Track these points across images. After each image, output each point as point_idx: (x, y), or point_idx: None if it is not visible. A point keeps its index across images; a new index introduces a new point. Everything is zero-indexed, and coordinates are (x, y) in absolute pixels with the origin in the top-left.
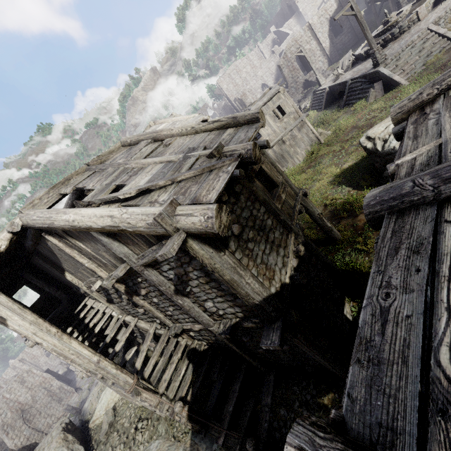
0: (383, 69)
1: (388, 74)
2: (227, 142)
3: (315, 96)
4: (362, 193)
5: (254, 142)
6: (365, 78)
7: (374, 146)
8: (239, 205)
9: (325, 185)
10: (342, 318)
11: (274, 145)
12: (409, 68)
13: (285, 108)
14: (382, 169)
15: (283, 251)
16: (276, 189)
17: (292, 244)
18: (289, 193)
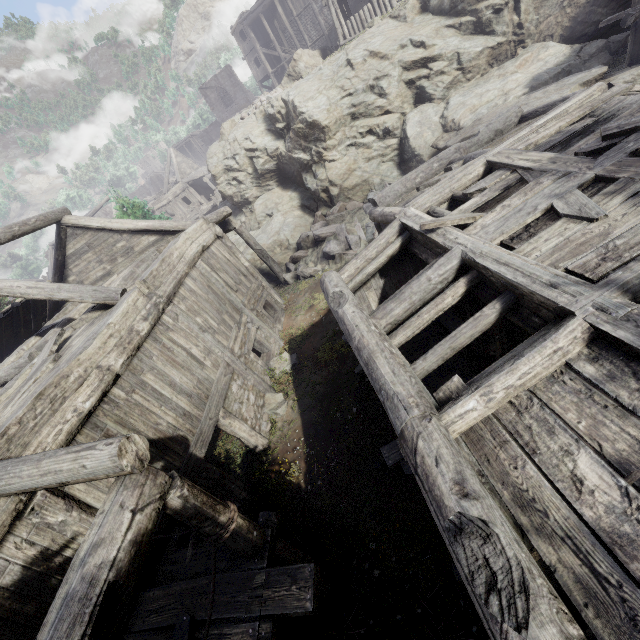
0: None
1: None
2: None
3: None
4: None
5: None
6: None
7: None
8: None
9: None
10: None
11: None
12: None
13: None
14: None
15: None
16: None
17: None
18: None
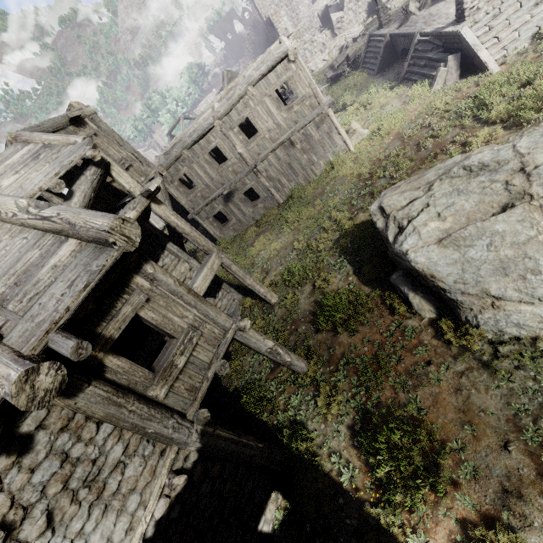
0: (468, 31)
1: (473, 43)
2: (29, 304)
3: (371, 43)
4: (361, 289)
5: (22, 374)
6: (439, 39)
7: (385, 229)
8: (25, 463)
9: (327, 245)
10: (251, 542)
11: (277, 148)
12: (509, 35)
13: (296, 87)
14: (395, 262)
15: (138, 499)
16: (174, 343)
17: (164, 475)
18: (208, 337)
